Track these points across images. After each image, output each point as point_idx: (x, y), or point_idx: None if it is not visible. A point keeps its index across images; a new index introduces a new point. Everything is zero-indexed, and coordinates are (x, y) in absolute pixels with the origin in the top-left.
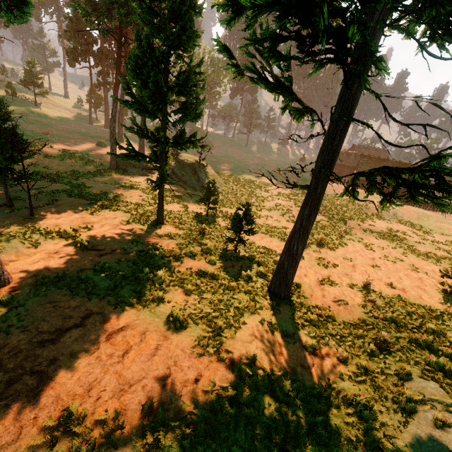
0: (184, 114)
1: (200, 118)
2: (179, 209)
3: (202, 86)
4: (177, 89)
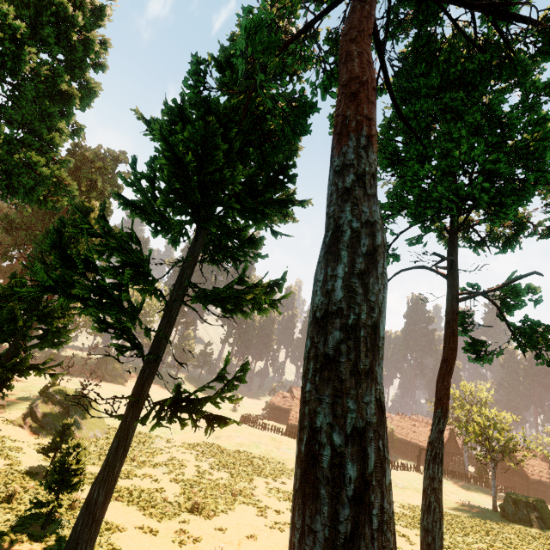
0: (42, 341)
1: (62, 345)
2: None
3: (69, 318)
4: (37, 318)
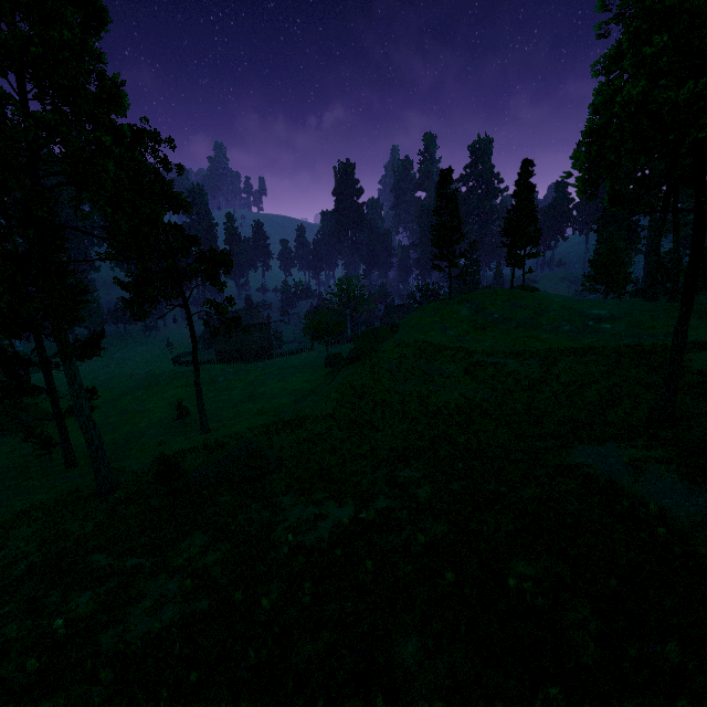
0: None
1: None
2: (3, 456)
3: None
4: None
